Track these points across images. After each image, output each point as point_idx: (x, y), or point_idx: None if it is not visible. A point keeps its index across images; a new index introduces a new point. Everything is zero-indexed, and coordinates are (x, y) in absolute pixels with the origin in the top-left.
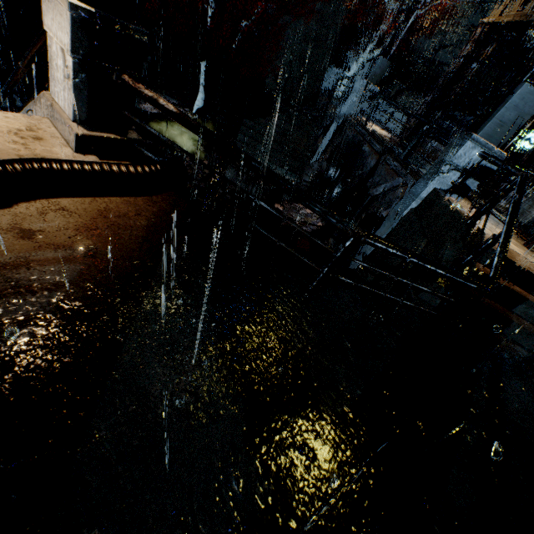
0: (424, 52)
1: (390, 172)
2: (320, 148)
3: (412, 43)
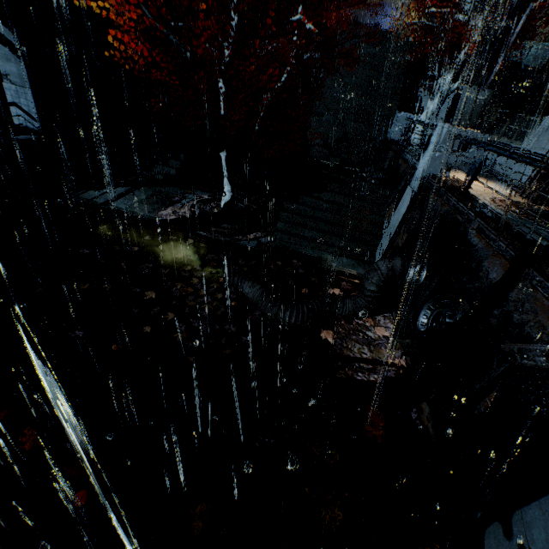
0: (532, 63)
1: None
2: (391, 223)
3: (511, 57)
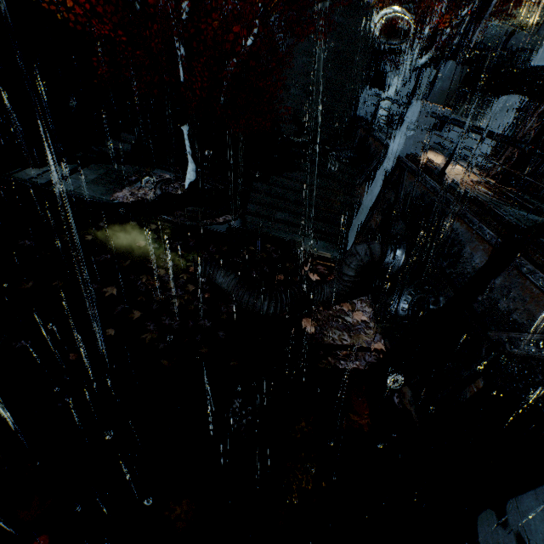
0: (491, 42)
1: (543, 301)
2: (364, 204)
3: None
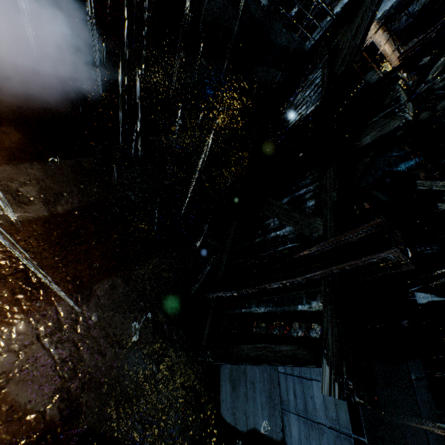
0: None
1: None
2: None
3: None
